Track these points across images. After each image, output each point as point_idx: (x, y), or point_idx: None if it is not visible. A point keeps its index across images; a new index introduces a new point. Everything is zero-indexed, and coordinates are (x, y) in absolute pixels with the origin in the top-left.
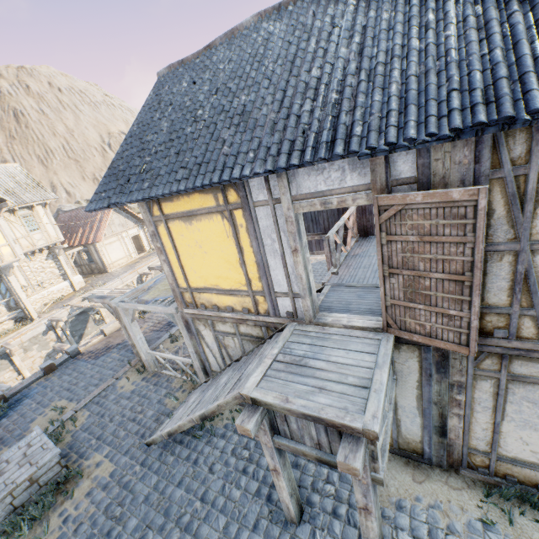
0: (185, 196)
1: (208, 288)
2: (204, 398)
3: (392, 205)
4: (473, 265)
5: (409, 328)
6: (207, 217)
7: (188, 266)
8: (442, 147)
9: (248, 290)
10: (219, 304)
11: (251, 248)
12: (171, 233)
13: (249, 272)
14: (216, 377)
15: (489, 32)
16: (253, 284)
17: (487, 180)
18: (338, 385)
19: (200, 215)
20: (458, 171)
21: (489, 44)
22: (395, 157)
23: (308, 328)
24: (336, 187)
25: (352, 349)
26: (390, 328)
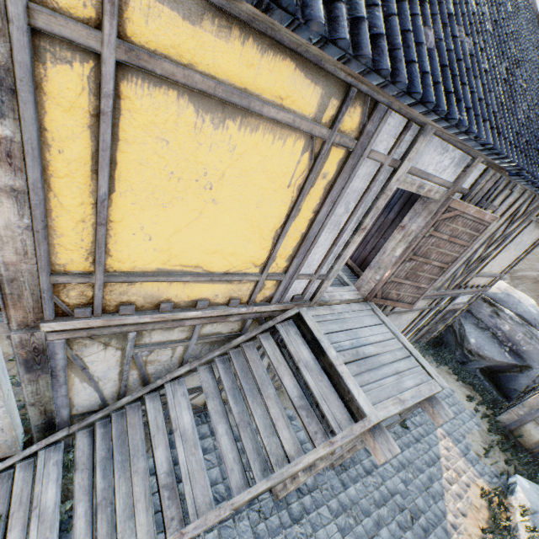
0: (254, 42)
1: (168, 272)
2: (183, 471)
3: (456, 210)
4: (456, 259)
5: (389, 297)
6: (275, 131)
7: (130, 222)
8: (488, 176)
9: (260, 274)
10: (178, 299)
11: (312, 213)
12: (114, 115)
13: (282, 247)
14: (127, 423)
15: (534, 110)
16: (275, 264)
17: (478, 206)
18: (400, 363)
19: (261, 116)
20: (478, 195)
21: (535, 121)
22: (475, 169)
23: (321, 312)
24: (437, 174)
25: (369, 325)
26: (374, 298)
